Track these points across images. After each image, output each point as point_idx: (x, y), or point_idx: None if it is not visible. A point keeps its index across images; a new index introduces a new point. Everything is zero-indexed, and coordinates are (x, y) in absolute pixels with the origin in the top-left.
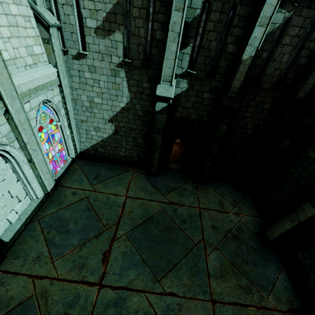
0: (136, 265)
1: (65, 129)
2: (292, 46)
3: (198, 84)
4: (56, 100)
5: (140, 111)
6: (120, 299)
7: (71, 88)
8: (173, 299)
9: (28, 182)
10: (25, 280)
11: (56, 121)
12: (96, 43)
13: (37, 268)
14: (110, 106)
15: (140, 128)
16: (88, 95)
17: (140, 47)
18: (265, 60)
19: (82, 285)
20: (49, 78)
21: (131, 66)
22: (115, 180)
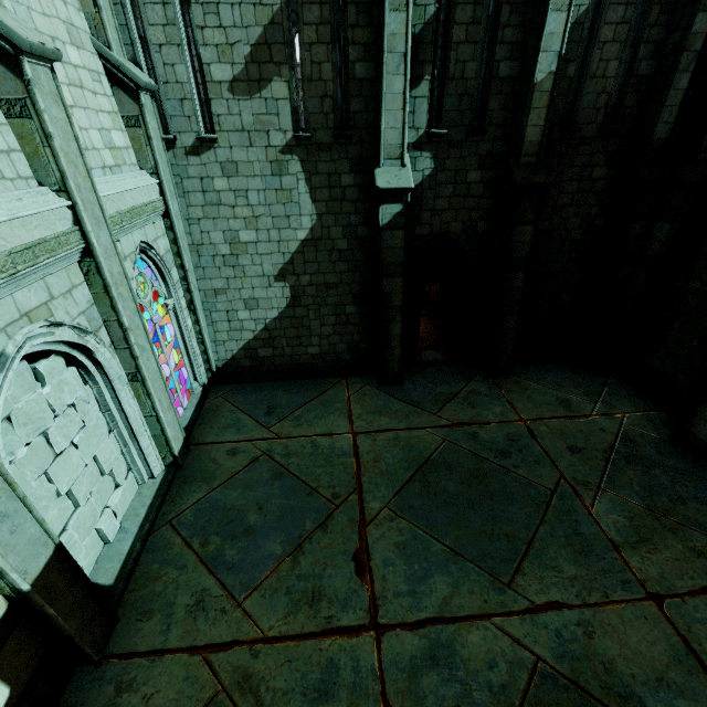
0: (439, 563)
1: (183, 314)
2: (619, 42)
3: (453, 157)
4: (162, 247)
5: (342, 240)
6: (439, 647)
7: (186, 222)
8: (562, 617)
9: (131, 436)
10: (186, 663)
11: (164, 297)
12: (234, 111)
13: (204, 628)
14: (276, 242)
15: (346, 279)
16: (226, 229)
17: (325, 101)
18: (574, 80)
19: (333, 639)
20: (147, 194)
21: (312, 146)
22: (315, 407)
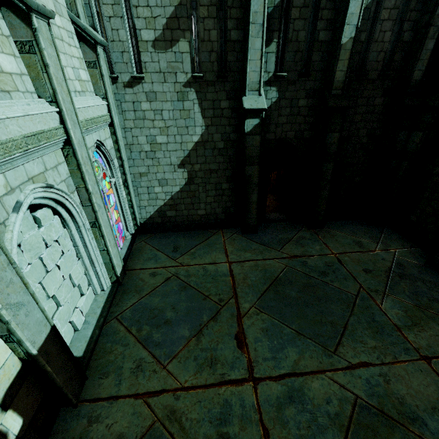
0: (290, 340)
1: (121, 188)
2: (392, 20)
3: (290, 90)
4: (109, 145)
5: (220, 142)
6: (294, 391)
7: (123, 130)
8: (369, 371)
9: (91, 262)
10: (133, 404)
11: (109, 177)
12: (155, 60)
13: (143, 382)
14: (179, 143)
15: (223, 167)
16: (148, 135)
17: (212, 54)
18: (365, 43)
19: (226, 387)
20: (101, 110)
21: (203, 83)
22: (203, 247)
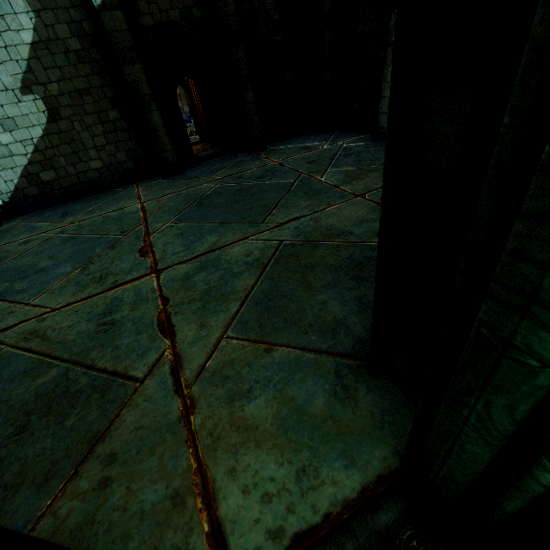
0: (210, 231)
1: None
2: None
3: None
4: None
5: (73, 40)
6: (208, 262)
7: None
8: (299, 222)
9: None
10: None
11: None
12: None
13: None
14: (2, 48)
15: (96, 83)
16: None
17: None
18: None
19: (118, 289)
20: None
21: None
22: (107, 202)
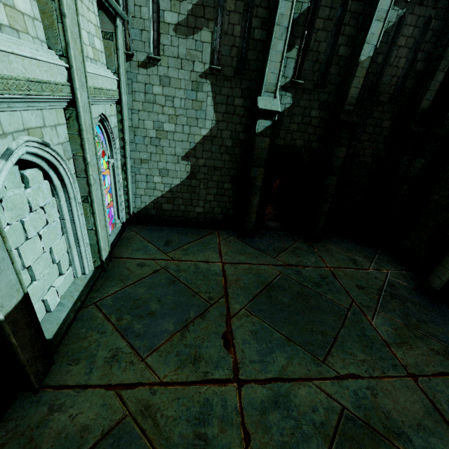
0: (279, 345)
1: (118, 171)
2: (408, 48)
3: (304, 99)
4: (113, 123)
5: (229, 140)
6: (280, 396)
7: (130, 111)
8: (357, 383)
9: (75, 240)
10: (103, 395)
11: (108, 157)
12: (174, 44)
13: (117, 373)
14: (187, 134)
15: (228, 165)
16: (156, 120)
17: (233, 49)
18: (380, 65)
19: (209, 386)
20: (110, 84)
21: (220, 76)
22: (197, 245)
